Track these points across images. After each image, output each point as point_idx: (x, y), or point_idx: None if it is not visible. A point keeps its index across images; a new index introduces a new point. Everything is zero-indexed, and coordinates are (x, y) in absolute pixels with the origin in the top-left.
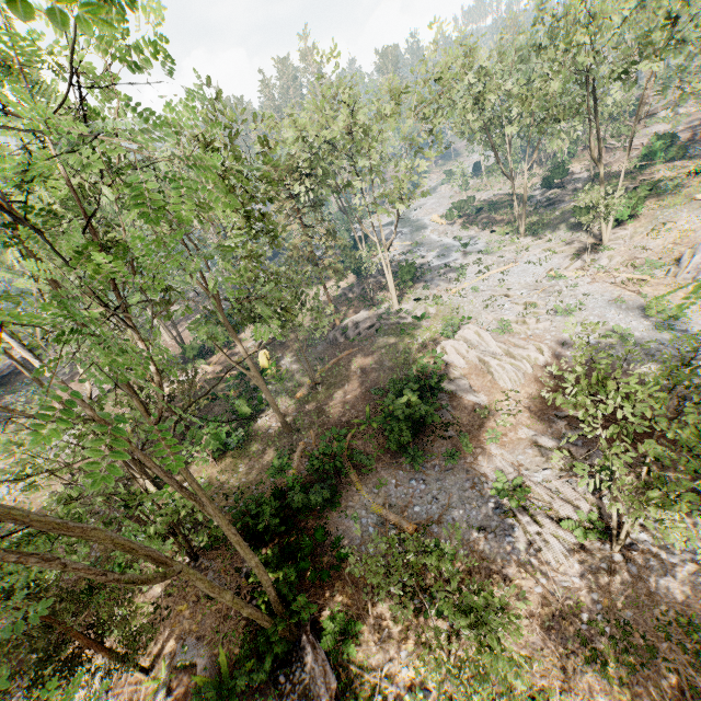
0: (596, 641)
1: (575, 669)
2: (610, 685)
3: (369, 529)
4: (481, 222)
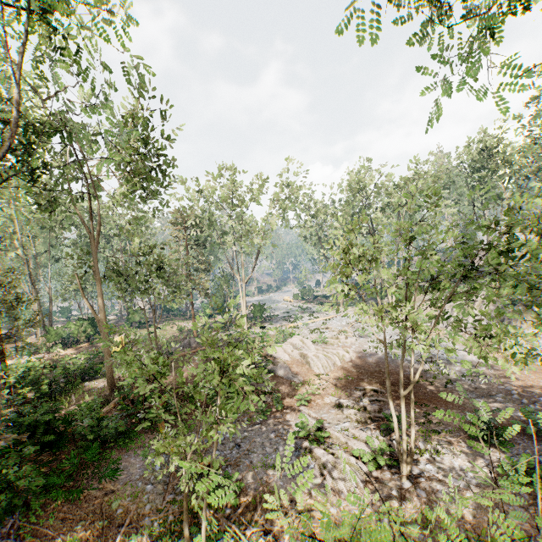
0: None
1: None
2: None
3: (156, 466)
4: (316, 301)
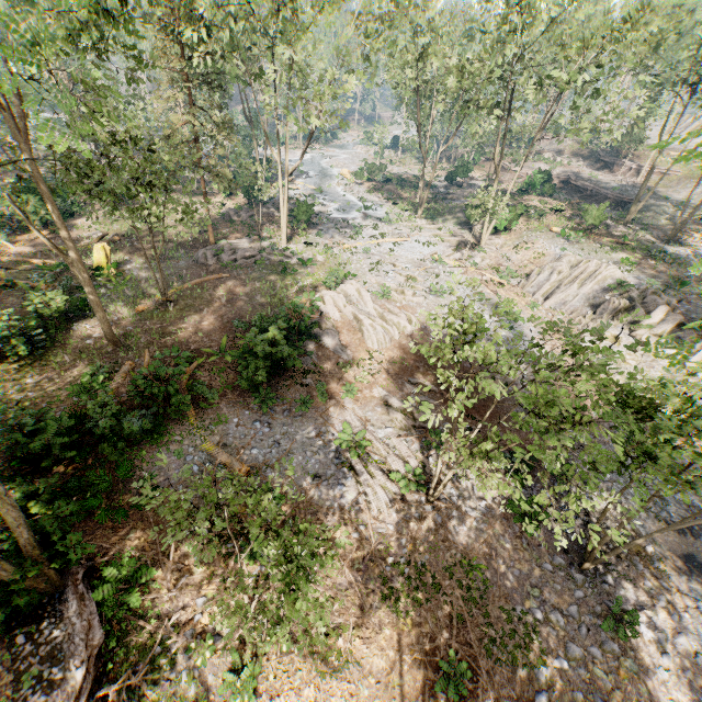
0: (395, 581)
1: (371, 607)
2: (398, 618)
3: (194, 468)
4: (387, 192)
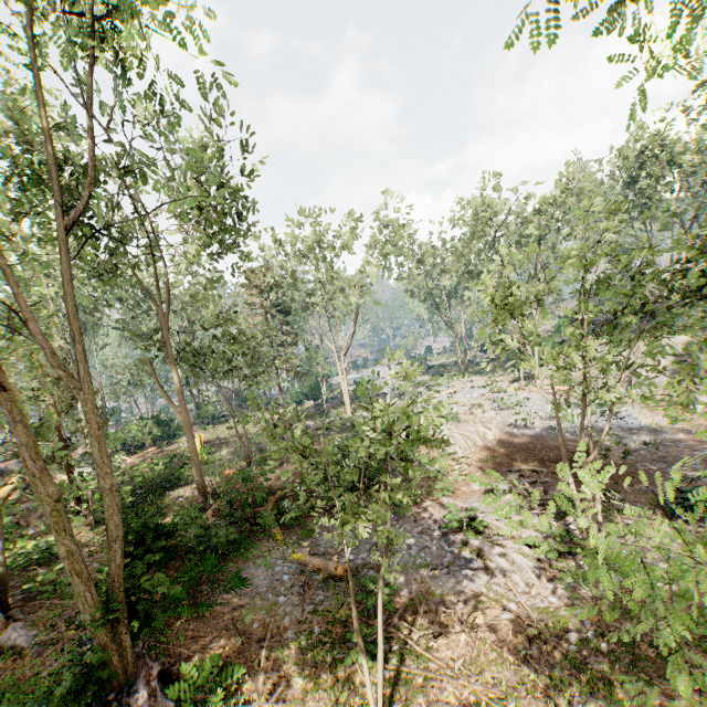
0: (592, 662)
1: (570, 702)
2: None
3: (283, 576)
4: (432, 373)
